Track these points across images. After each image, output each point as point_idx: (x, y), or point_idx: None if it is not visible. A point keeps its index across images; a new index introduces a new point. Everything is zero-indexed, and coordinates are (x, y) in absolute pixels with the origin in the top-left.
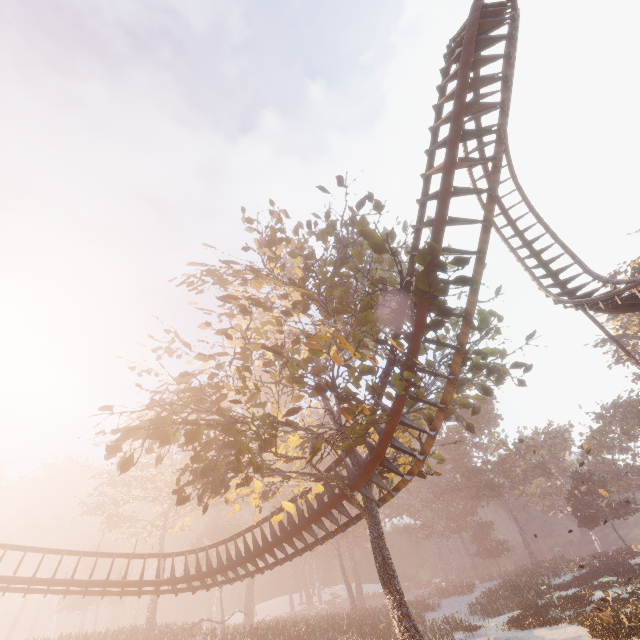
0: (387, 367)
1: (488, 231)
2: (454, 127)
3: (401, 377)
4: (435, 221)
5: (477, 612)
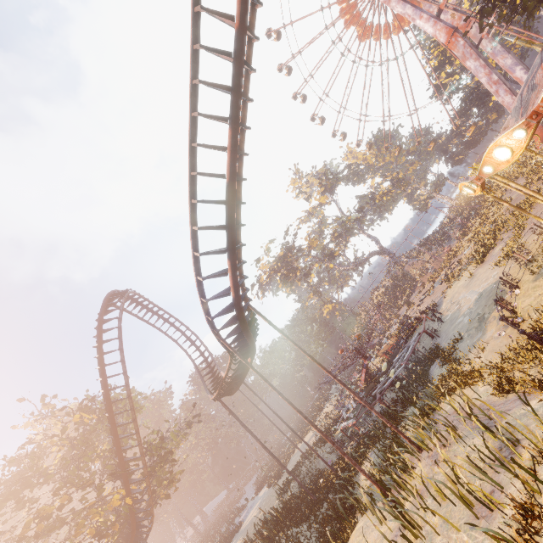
0: (119, 504)
1: (138, 433)
2: (107, 404)
3: (125, 507)
4: (115, 443)
5: (254, 487)
